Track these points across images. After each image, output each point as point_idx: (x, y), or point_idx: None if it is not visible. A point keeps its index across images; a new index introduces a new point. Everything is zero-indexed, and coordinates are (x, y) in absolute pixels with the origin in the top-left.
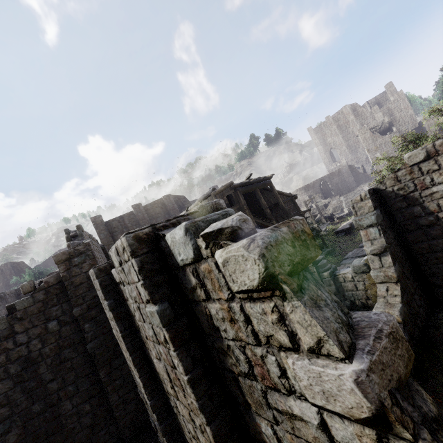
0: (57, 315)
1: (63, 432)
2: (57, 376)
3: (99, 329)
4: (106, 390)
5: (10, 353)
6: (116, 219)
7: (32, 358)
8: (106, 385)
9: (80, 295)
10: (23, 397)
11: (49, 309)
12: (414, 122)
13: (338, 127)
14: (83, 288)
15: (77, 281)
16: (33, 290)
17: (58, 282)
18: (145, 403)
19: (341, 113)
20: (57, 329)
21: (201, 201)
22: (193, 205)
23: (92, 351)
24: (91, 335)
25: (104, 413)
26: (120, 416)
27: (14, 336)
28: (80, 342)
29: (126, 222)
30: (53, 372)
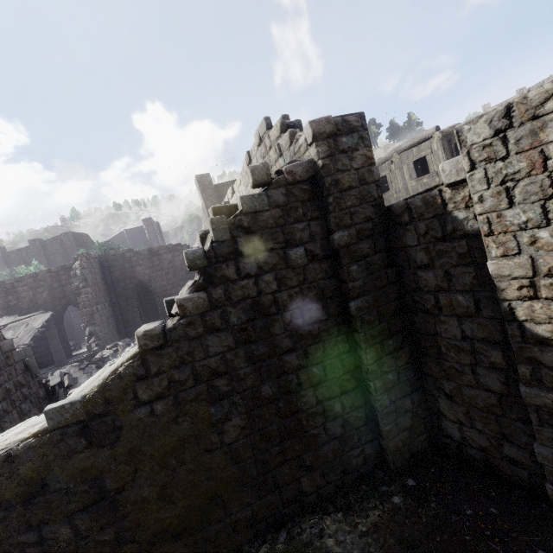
0: (301, 240)
1: (302, 439)
2: (297, 345)
3: (370, 278)
4: (374, 385)
5: (231, 287)
6: (228, 184)
7: (263, 306)
8: (374, 378)
9: (347, 209)
10: (248, 368)
11: (290, 225)
12: None
13: None
14: (352, 198)
15: (345, 182)
16: (269, 182)
17: (308, 178)
18: (552, 418)
19: None
20: (303, 264)
21: (399, 152)
22: (378, 161)
23: (360, 314)
24: (359, 286)
25: (358, 422)
26: (390, 432)
27: (236, 259)
28: (333, 297)
29: None
30: (292, 336)
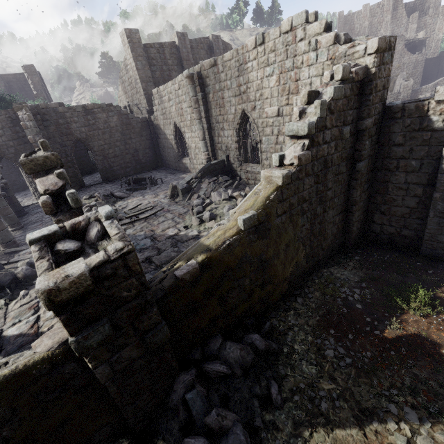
0: (348, 122)
1: (323, 235)
2: (333, 186)
3: (369, 150)
4: (355, 208)
5: (318, 149)
6: (155, 46)
7: (327, 162)
8: (356, 204)
9: (374, 105)
10: (315, 198)
11: (347, 111)
12: (436, 50)
13: (370, 25)
14: (377, 98)
15: (378, 86)
16: (348, 78)
17: (361, 79)
18: (440, 213)
19: (381, 7)
20: (347, 138)
21: None
22: None
23: (362, 170)
24: (365, 154)
25: (341, 227)
26: (354, 231)
27: (324, 131)
28: (350, 159)
29: (166, 56)
30: (332, 181)
